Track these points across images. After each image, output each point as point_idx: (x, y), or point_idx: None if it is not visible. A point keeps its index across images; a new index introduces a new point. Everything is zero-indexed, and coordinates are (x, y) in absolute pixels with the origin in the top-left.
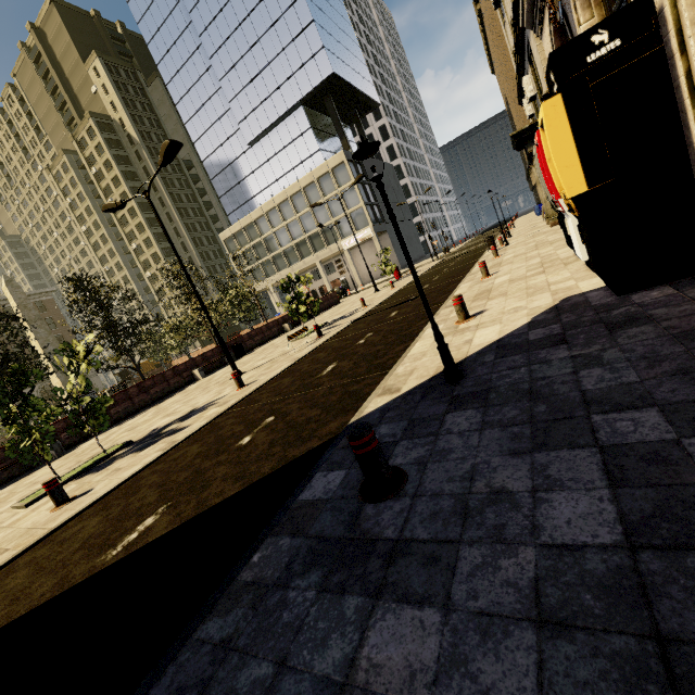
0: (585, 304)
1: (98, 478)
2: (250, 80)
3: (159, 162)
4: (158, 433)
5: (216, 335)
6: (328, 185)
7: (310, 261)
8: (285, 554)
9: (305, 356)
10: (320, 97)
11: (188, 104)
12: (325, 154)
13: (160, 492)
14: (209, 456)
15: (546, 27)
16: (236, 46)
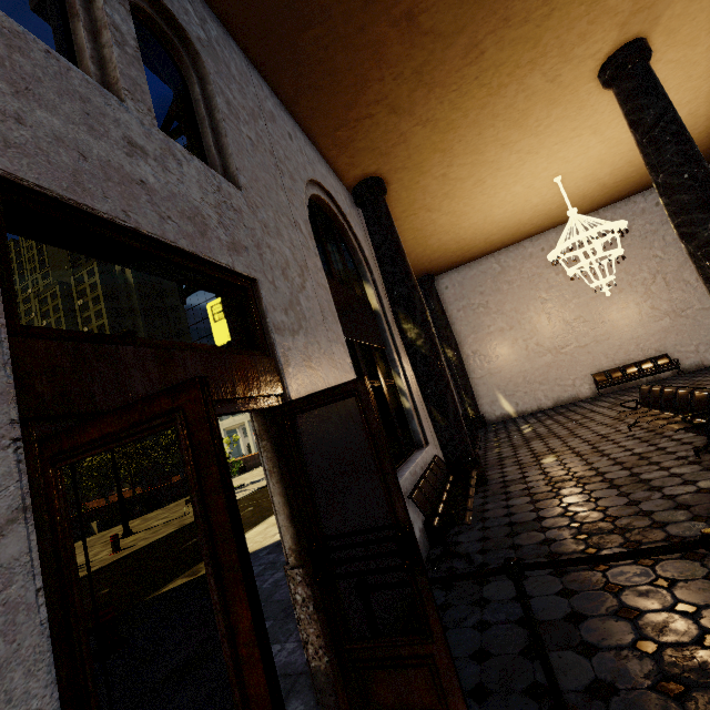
0: None
1: None
2: None
3: None
4: None
5: (118, 491)
6: None
7: None
8: None
9: (192, 523)
10: None
11: None
12: None
13: None
14: None
15: None
16: None
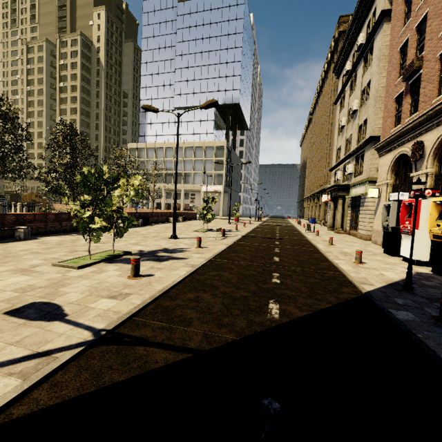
0: (436, 278)
1: (142, 268)
2: (193, 79)
3: (200, 105)
4: (154, 254)
5: (175, 208)
6: (210, 153)
7: (178, 186)
8: (437, 337)
9: (232, 245)
10: (226, 109)
11: (149, 67)
12: (214, 137)
13: (247, 292)
14: (256, 282)
15: (390, 155)
16: (194, 59)
